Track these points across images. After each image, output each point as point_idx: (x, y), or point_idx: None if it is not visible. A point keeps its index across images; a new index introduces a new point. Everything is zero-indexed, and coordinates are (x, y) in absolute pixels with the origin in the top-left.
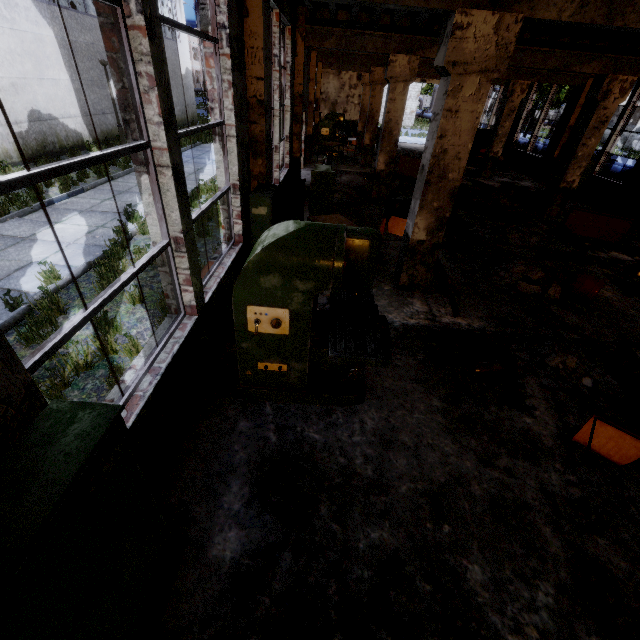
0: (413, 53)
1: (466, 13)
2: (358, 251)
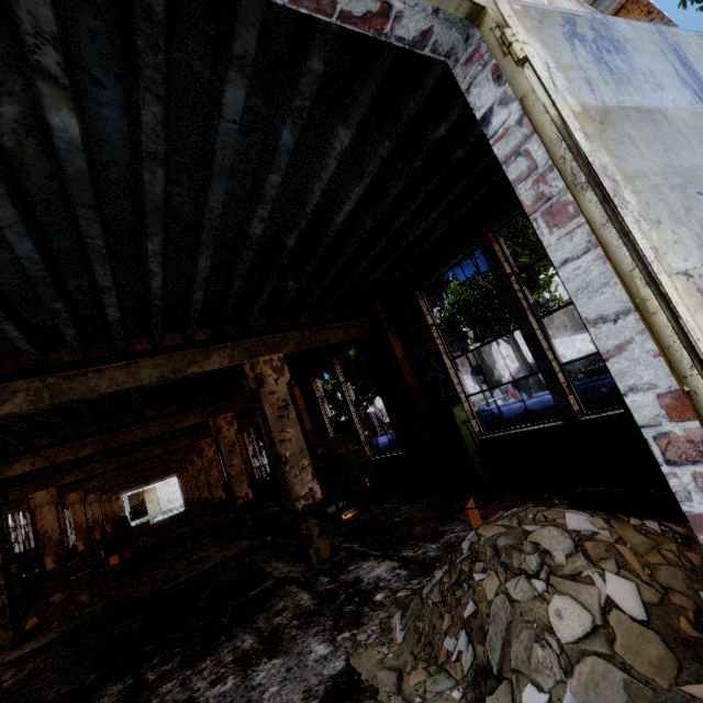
0: (97, 491)
1: (68, 495)
2: (30, 552)
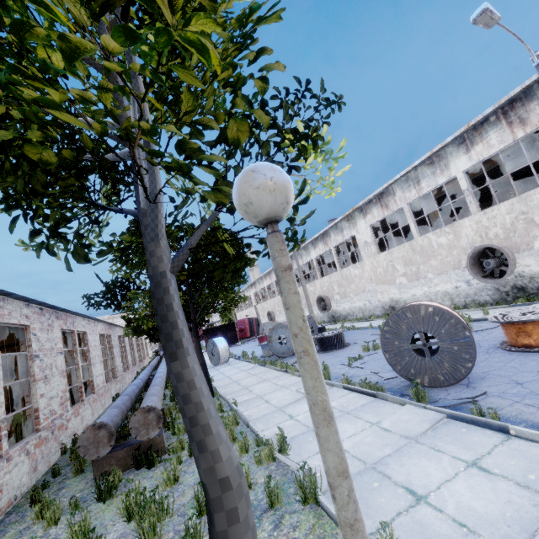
0: None
1: None
2: None
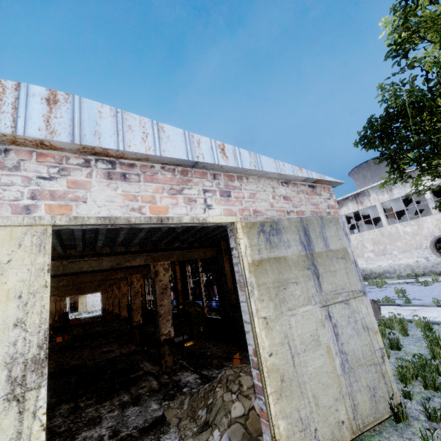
0: (55, 295)
1: None
2: None
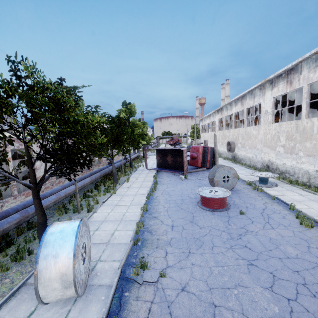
0: None
1: None
2: None
